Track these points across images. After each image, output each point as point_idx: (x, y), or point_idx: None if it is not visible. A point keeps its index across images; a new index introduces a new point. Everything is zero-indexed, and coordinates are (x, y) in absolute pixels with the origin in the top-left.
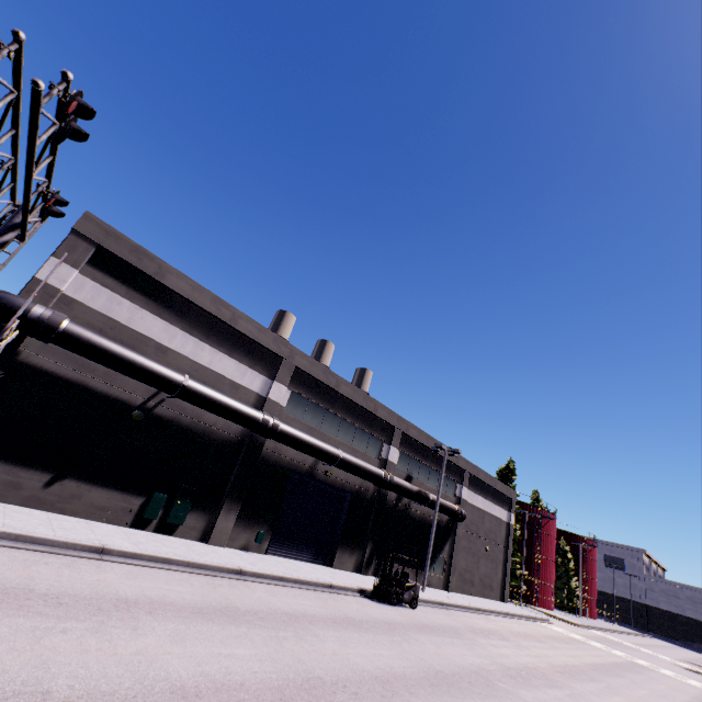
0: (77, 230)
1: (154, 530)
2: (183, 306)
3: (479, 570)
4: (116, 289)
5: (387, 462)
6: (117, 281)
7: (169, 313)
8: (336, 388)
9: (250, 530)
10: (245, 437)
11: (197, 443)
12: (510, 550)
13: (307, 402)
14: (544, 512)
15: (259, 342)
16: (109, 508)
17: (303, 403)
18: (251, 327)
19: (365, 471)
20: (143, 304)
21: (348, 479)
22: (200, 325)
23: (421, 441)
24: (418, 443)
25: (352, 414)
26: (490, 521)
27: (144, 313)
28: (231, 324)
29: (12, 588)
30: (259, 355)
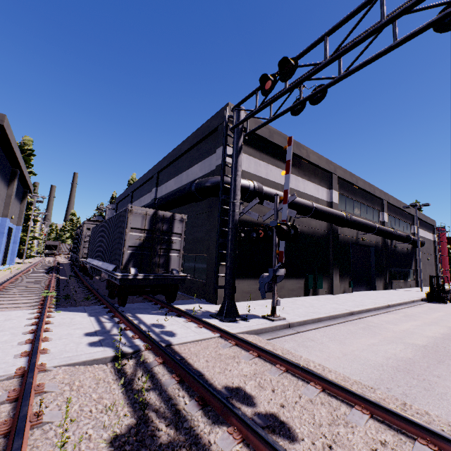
0: (229, 120)
1: (312, 294)
2: (283, 155)
3: (426, 272)
4: (255, 155)
5: (384, 223)
6: (253, 149)
7: (279, 162)
8: (356, 184)
9: (343, 282)
10: (328, 230)
11: (313, 241)
12: (437, 256)
13: (344, 198)
14: (439, 229)
15: (320, 167)
16: (294, 289)
17: (343, 199)
18: (315, 157)
19: (386, 232)
20: (268, 161)
21: (370, 239)
22: (293, 165)
23: (395, 204)
24: (392, 206)
25: (364, 198)
26: (426, 242)
27: (270, 167)
28: (307, 158)
29: (424, 347)
30: (320, 176)
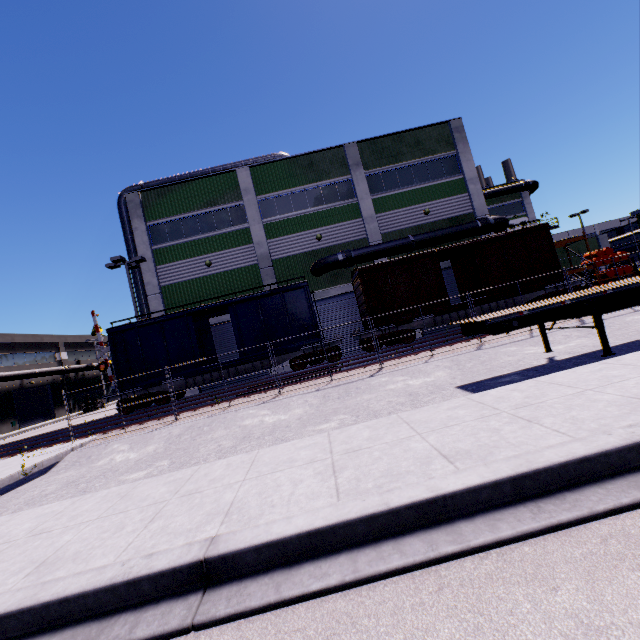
0: None
1: None
2: None
3: None
4: None
5: (63, 361)
6: None
7: None
8: (13, 341)
9: (6, 424)
10: None
11: None
12: None
13: None
14: None
15: None
16: None
17: None
18: None
19: (54, 371)
20: None
21: (44, 380)
22: None
23: (78, 341)
24: (76, 343)
25: (29, 348)
26: None
27: None
28: None
29: None
30: None
